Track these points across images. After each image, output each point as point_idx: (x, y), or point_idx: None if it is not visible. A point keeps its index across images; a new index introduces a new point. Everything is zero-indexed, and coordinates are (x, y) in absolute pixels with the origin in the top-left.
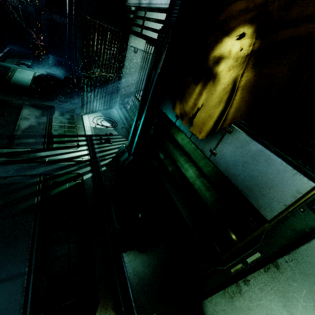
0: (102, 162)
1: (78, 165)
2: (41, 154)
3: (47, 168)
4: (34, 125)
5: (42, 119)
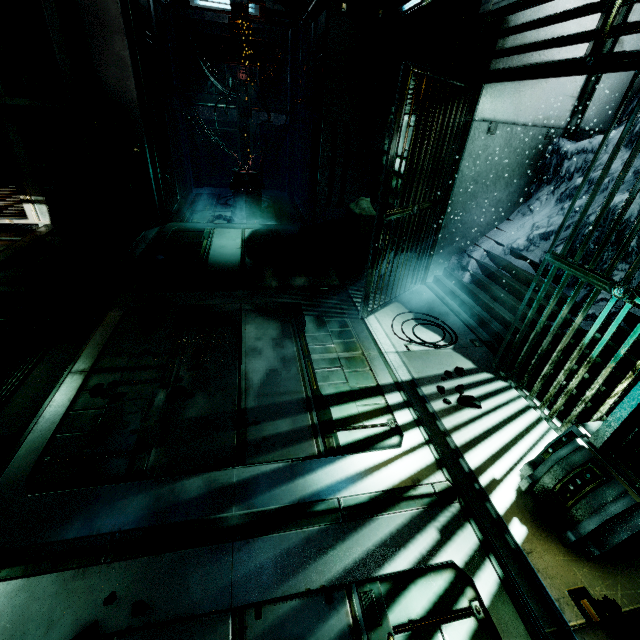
0: (494, 495)
1: (433, 521)
2: (319, 480)
3: (355, 543)
4: (277, 370)
5: (286, 348)
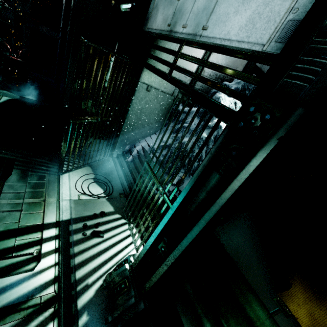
0: (80, 297)
1: None
2: None
3: None
4: None
5: None
